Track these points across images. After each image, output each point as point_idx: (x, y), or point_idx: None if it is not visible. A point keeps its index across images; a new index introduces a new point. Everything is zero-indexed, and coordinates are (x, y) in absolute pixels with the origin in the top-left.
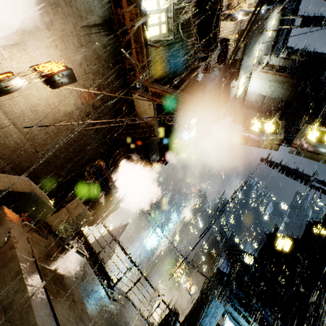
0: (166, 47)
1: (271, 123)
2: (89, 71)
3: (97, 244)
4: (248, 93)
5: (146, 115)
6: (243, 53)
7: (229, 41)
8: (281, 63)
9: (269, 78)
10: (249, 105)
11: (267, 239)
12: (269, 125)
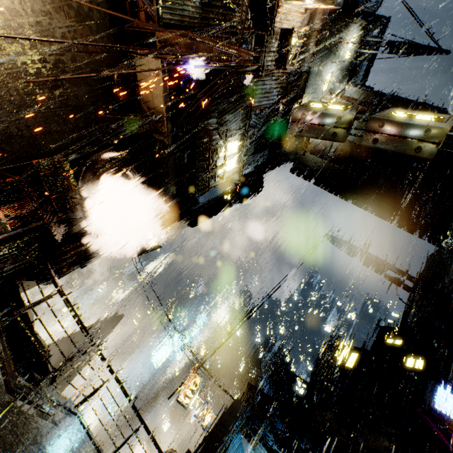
0: (199, 5)
1: (338, 106)
2: None
3: (64, 344)
4: None
5: (154, 97)
6: (311, 65)
7: (292, 33)
8: (358, 95)
9: None
10: (314, 148)
11: (325, 350)
12: (336, 107)
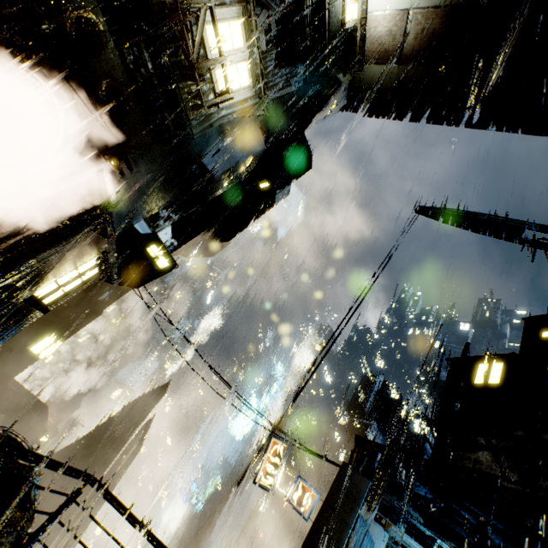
0: None
1: None
2: None
3: (97, 436)
4: (371, 18)
5: None
6: None
7: None
8: None
9: None
10: (376, 51)
11: (451, 369)
12: None
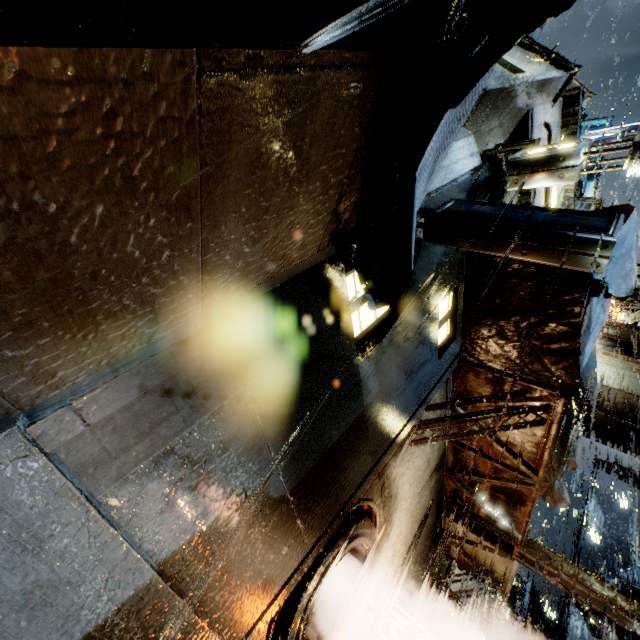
0: None
1: None
2: (411, 539)
3: None
4: None
5: (479, 553)
6: None
7: None
8: (627, 334)
9: (613, 362)
10: None
11: None
12: None
